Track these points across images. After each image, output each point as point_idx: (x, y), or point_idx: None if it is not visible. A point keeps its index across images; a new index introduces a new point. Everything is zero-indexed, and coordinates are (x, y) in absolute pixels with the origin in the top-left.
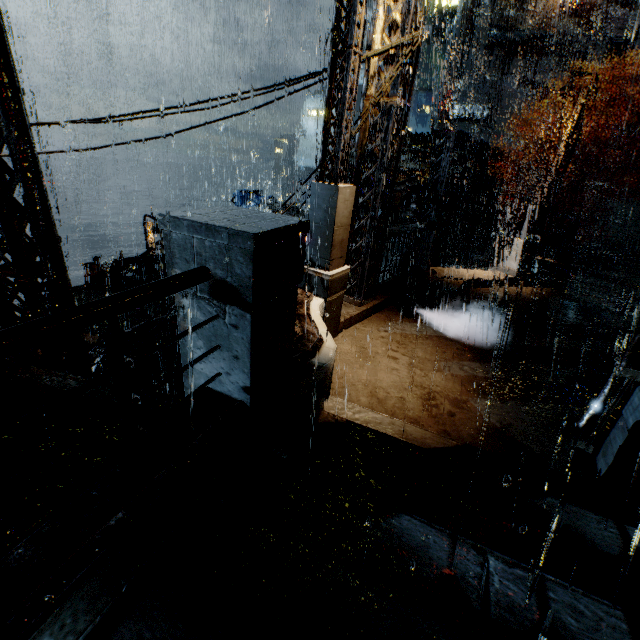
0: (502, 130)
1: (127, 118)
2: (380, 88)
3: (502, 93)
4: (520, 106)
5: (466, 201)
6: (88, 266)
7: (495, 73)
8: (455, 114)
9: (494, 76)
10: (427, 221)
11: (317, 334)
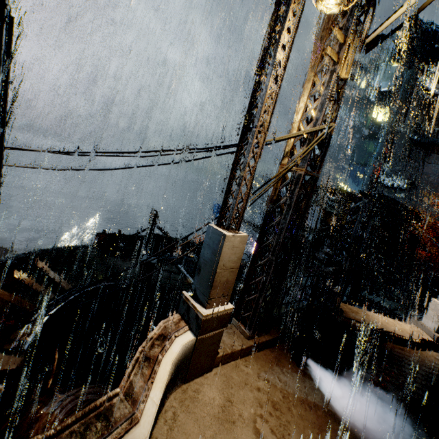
0: (421, 198)
1: (88, 155)
2: (292, 160)
3: (421, 174)
4: (437, 184)
5: (387, 244)
6: (97, 234)
7: (415, 161)
8: (381, 182)
9: (414, 163)
10: (336, 266)
11: (138, 404)
